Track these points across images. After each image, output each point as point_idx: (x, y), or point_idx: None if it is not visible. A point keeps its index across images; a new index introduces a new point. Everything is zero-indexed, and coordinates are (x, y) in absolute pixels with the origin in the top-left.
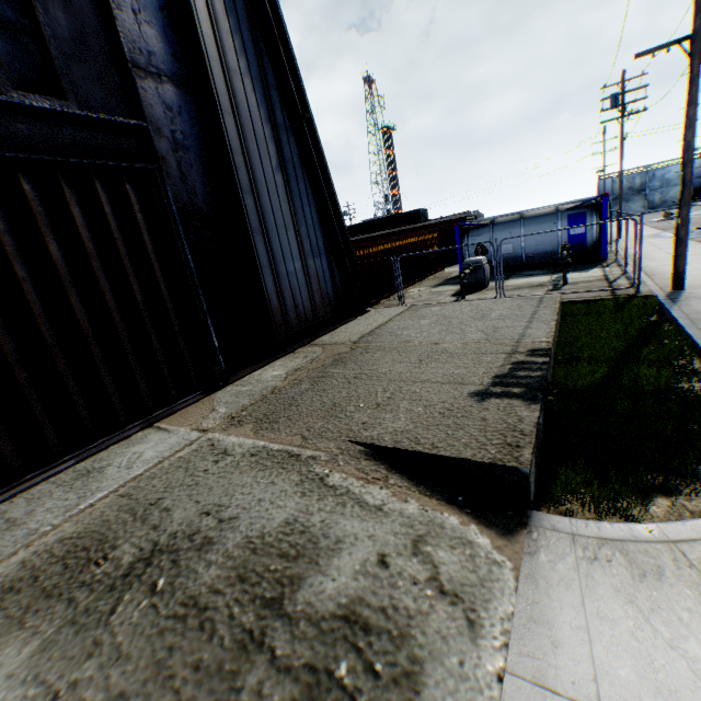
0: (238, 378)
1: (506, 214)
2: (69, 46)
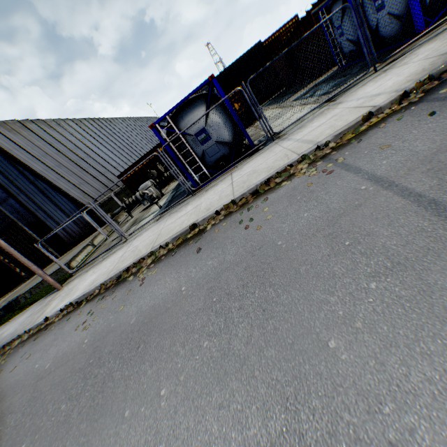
0: (60, 257)
1: None
2: None
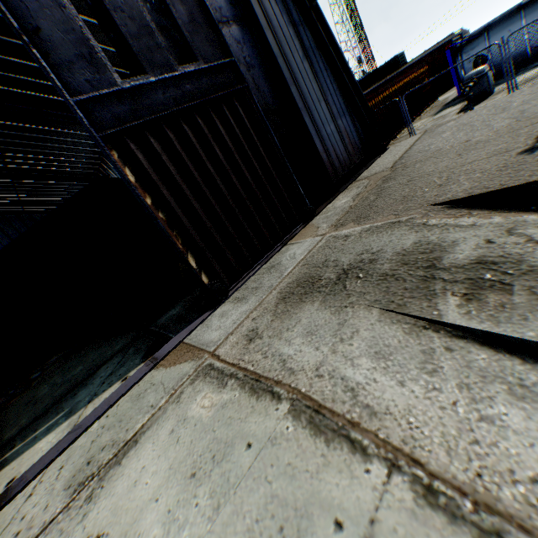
0: (319, 211)
1: (501, 14)
2: (189, 26)
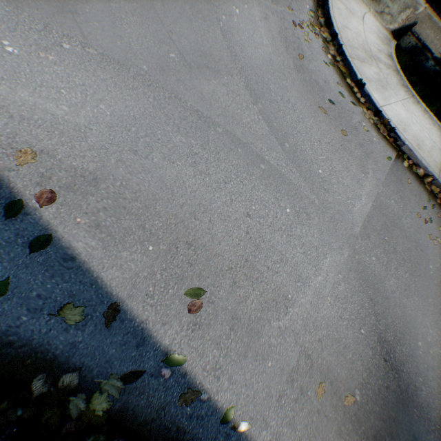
0: None
1: None
2: None
